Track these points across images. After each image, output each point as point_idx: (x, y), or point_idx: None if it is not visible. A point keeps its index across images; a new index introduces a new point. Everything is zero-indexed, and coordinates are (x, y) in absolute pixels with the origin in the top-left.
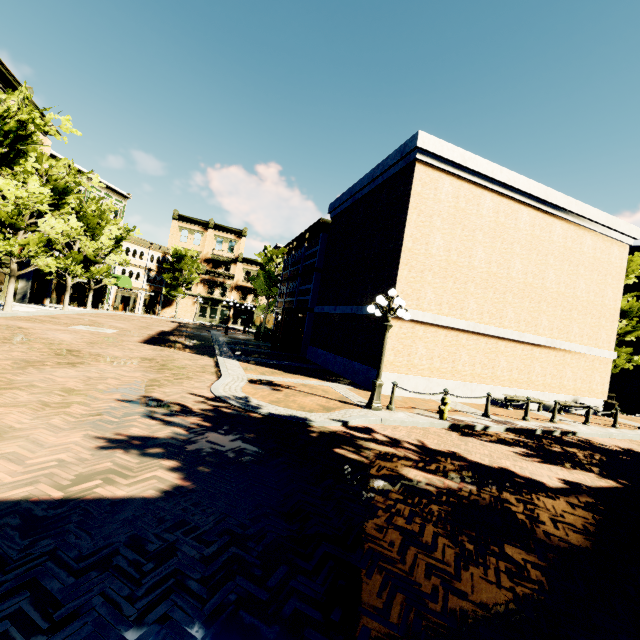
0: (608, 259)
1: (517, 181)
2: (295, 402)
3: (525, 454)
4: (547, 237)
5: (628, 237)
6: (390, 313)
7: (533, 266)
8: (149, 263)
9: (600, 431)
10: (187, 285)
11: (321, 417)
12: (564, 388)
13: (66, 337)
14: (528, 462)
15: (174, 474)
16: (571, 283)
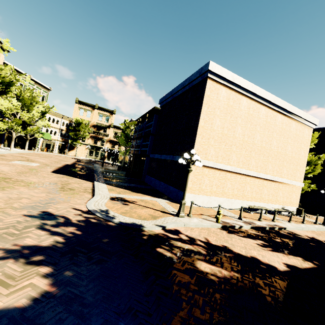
0: (302, 135)
1: (260, 92)
2: (136, 212)
3: (263, 245)
4: (273, 122)
5: (313, 124)
6: (191, 163)
7: (266, 138)
8: (61, 126)
9: (297, 226)
10: (82, 139)
11: (150, 223)
12: (278, 201)
13: (5, 169)
14: (265, 251)
15: (45, 280)
16: (284, 147)
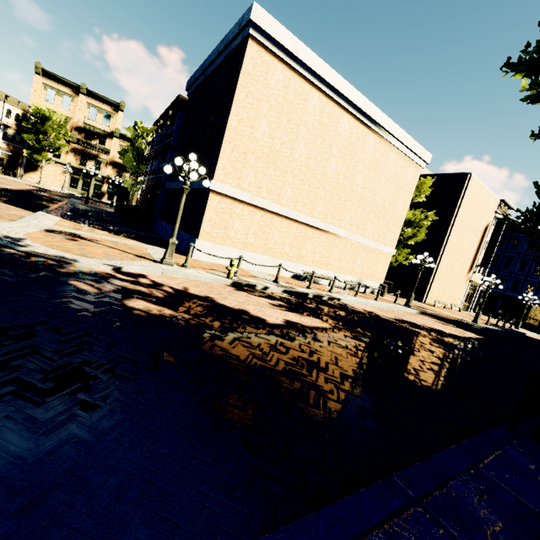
0: (405, 176)
1: (343, 86)
2: (83, 250)
3: (278, 305)
4: (361, 146)
5: (422, 161)
6: (188, 177)
7: (346, 169)
8: (5, 118)
9: (361, 300)
10: (54, 151)
11: (95, 262)
12: (353, 272)
13: None
14: (273, 309)
15: None
16: (373, 190)
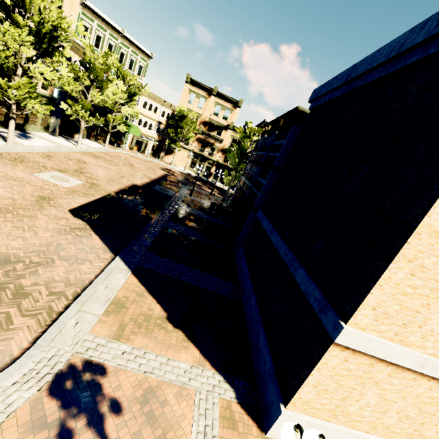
0: None
1: None
2: None
3: None
4: None
5: None
6: None
7: None
8: (160, 117)
9: None
10: (185, 141)
11: None
12: None
13: None
14: None
15: None
16: None
